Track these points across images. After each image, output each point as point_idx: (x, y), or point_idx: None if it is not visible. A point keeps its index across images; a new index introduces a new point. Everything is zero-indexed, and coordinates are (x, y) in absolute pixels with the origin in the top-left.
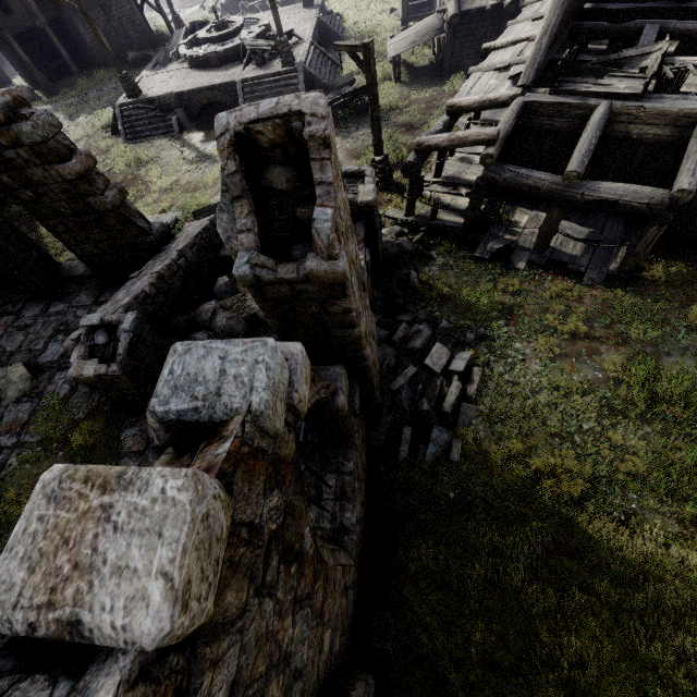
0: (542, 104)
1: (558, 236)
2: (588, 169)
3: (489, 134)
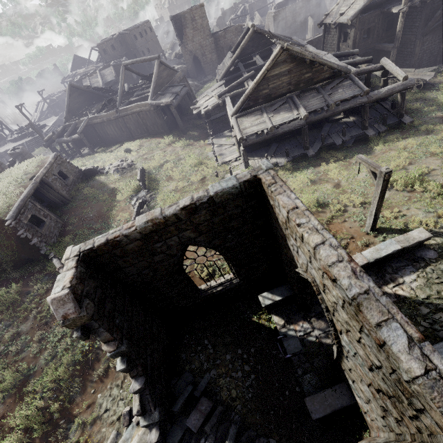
0: (67, 125)
1: (85, 151)
2: (85, 135)
3: (52, 133)
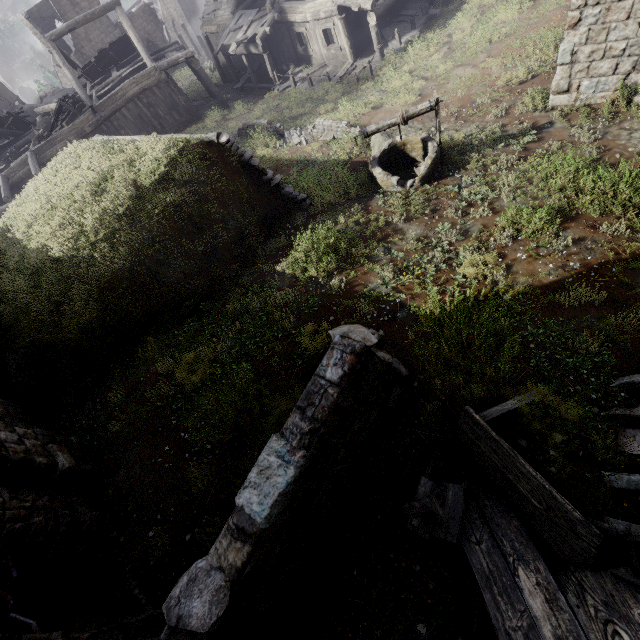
0: None
1: None
2: None
3: None
